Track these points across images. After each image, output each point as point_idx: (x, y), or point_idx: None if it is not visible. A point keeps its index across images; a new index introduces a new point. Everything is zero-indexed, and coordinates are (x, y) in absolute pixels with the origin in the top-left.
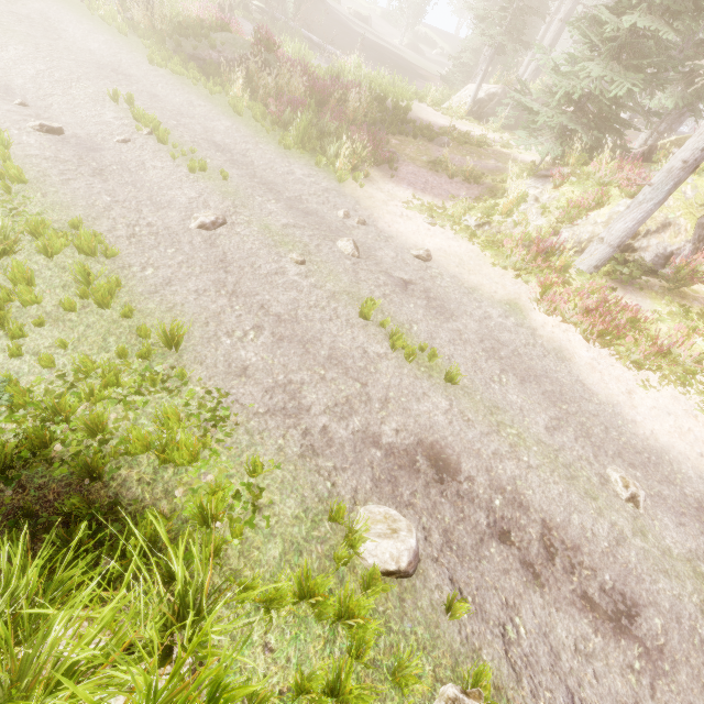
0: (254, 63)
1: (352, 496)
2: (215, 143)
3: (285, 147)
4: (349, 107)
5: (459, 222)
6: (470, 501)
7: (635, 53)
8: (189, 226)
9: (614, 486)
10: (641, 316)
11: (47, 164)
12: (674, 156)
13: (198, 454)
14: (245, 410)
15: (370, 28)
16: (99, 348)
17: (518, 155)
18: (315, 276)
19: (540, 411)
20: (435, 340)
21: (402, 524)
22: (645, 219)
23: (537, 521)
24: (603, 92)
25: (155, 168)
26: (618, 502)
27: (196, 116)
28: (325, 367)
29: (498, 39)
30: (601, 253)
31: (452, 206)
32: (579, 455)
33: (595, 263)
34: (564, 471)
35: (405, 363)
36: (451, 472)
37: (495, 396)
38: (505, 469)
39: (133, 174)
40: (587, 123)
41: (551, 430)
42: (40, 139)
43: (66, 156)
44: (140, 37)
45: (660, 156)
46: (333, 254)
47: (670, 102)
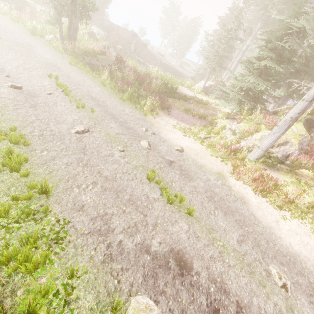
0: (114, 67)
1: (129, 289)
2: (91, 96)
3: (122, 100)
4: (152, 86)
5: (196, 135)
6: (197, 288)
7: (266, 74)
8: (71, 131)
9: (274, 277)
10: (279, 183)
11: (9, 101)
12: (287, 115)
13: (38, 265)
14: (77, 232)
15: (164, 58)
16: (4, 193)
17: (222, 109)
18: (128, 157)
19: (234, 231)
20: (183, 191)
21: (154, 312)
22: (276, 140)
23: (234, 302)
24: (255, 88)
25: (61, 106)
26: (277, 288)
27: (85, 85)
28: (126, 205)
29: (213, 65)
30: (259, 153)
31: (194, 128)
32: (254, 258)
33: (256, 157)
34: (248, 268)
35: (167, 203)
36: (188, 269)
37: (212, 222)
38: (216, 267)
39: (50, 107)
40: (249, 99)
41: (240, 242)
42: (9, 90)
43: (20, 98)
44: (68, 55)
45: (280, 114)
46: (138, 147)
47: (282, 93)
